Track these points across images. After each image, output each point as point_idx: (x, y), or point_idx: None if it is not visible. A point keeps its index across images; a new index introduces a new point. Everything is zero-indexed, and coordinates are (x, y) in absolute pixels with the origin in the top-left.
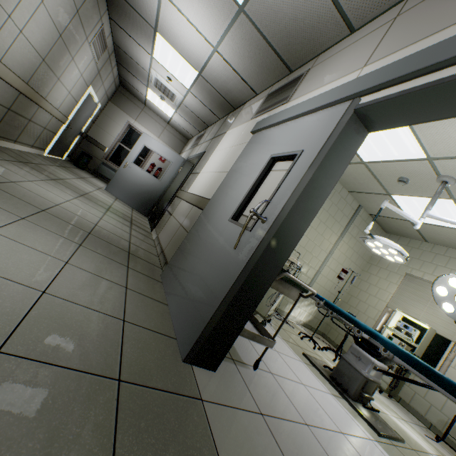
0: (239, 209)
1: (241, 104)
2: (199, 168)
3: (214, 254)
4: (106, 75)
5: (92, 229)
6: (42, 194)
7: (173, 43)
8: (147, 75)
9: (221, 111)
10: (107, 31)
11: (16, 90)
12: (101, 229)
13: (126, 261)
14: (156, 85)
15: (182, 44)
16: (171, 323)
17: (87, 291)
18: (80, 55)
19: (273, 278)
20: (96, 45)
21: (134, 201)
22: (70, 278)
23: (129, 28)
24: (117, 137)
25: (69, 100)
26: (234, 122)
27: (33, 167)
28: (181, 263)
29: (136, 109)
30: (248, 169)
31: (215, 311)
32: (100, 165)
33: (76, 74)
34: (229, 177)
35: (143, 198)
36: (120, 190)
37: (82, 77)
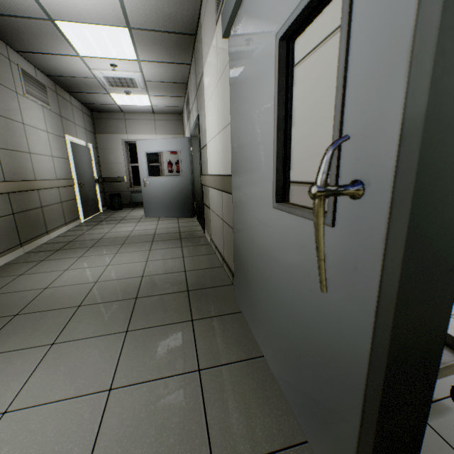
0: (278, 179)
1: (196, 21)
2: (204, 138)
3: (285, 277)
4: (70, 113)
5: (139, 288)
6: (78, 279)
7: (77, 18)
8: (96, 81)
9: (184, 53)
10: (29, 69)
11: (1, 195)
12: (149, 278)
13: (187, 311)
14: (111, 85)
15: (83, 8)
16: (284, 401)
17: (144, 437)
18: (27, 114)
19: (450, 295)
20: (33, 93)
21: (173, 210)
22: (116, 426)
23: (36, 45)
24: (125, 161)
25: (58, 163)
26: (203, 51)
27: (70, 248)
28: (247, 286)
29: (120, 123)
30: (252, 98)
31: (359, 429)
32: (130, 196)
33: (41, 135)
34: (235, 131)
35: (179, 202)
36: (156, 209)
37: (49, 134)
